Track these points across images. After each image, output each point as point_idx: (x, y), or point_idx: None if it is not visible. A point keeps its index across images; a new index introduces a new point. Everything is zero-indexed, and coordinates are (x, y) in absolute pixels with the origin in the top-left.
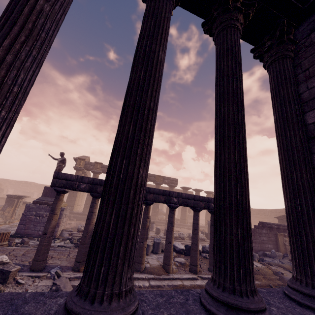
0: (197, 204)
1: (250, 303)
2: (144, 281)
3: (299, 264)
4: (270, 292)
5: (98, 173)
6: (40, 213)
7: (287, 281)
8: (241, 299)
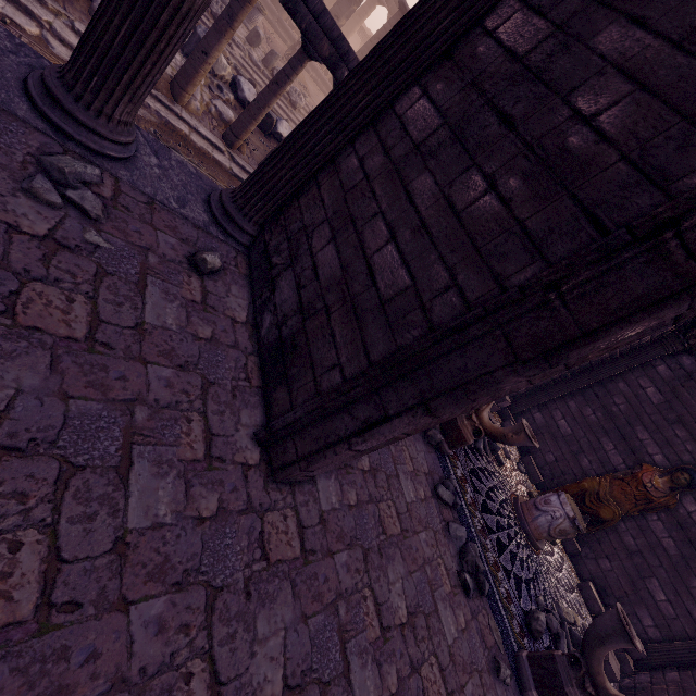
0: (316, 38)
1: (82, 115)
2: None
3: (248, 180)
4: (200, 178)
5: None
6: None
7: None
8: (73, 102)
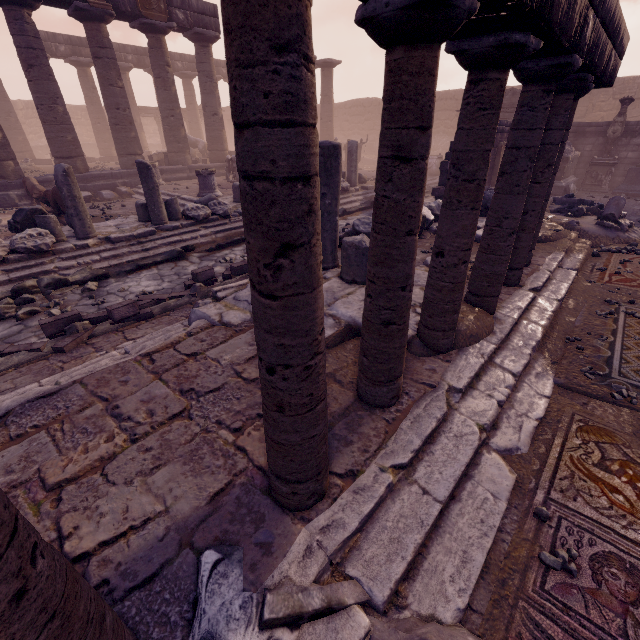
0: (602, 54)
1: None
2: (494, 374)
3: None
4: None
5: None
6: None
7: (593, 235)
8: None
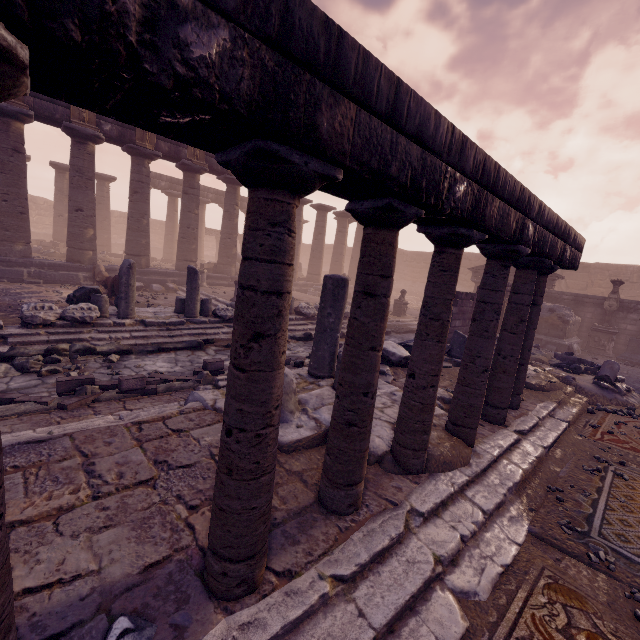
0: (553, 247)
1: None
2: (462, 506)
3: None
4: None
5: (17, 117)
6: None
7: (590, 393)
8: None
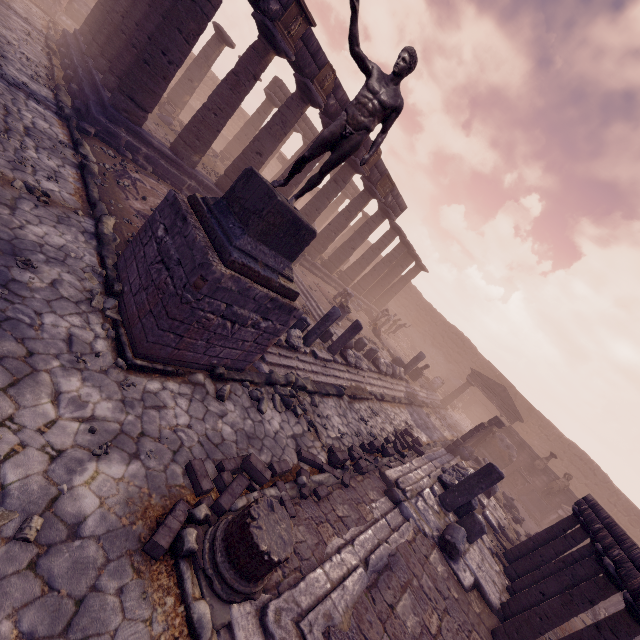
0: None
1: None
2: None
3: None
4: None
5: (279, 52)
6: (242, 314)
7: None
8: None
